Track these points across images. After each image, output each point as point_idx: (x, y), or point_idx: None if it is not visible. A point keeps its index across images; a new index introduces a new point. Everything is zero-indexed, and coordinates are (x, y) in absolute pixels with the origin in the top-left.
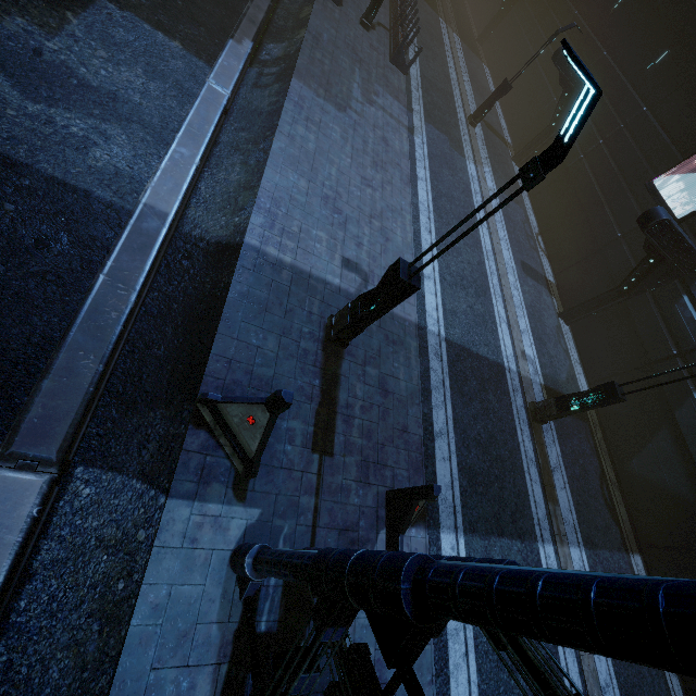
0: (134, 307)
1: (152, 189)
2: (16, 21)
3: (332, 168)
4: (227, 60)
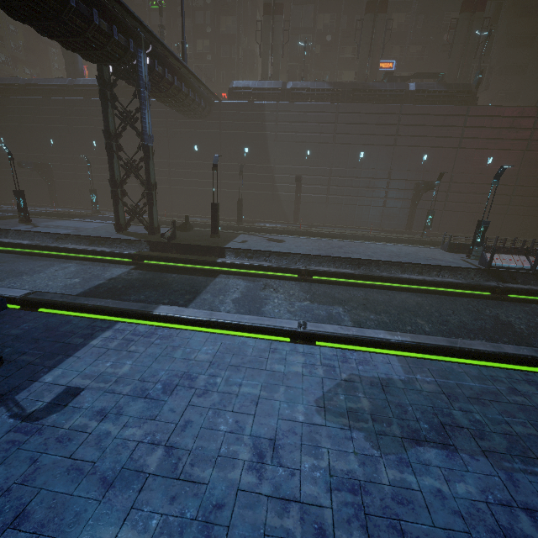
0: (89, 306)
1: (171, 307)
2: (280, 295)
3: (257, 388)
4: (348, 328)
